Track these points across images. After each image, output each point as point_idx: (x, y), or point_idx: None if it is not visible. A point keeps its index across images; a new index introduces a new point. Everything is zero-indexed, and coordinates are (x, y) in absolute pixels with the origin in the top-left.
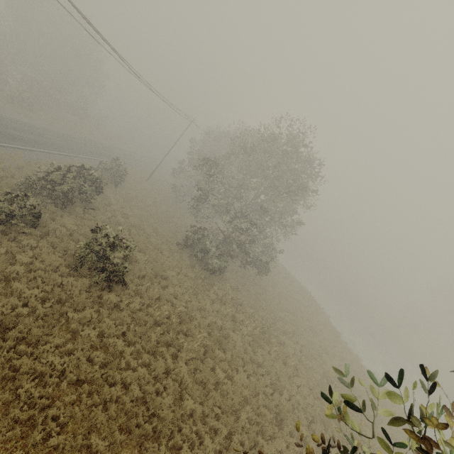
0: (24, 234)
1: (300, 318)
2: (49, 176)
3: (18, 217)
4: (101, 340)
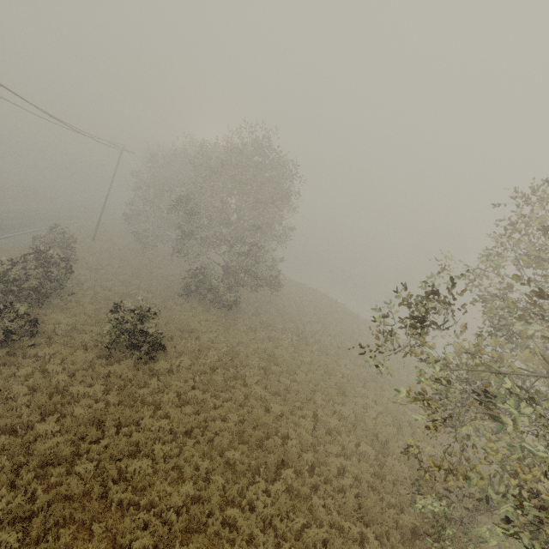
0: (32, 346)
1: (322, 316)
2: (10, 276)
3: (16, 332)
4: (179, 400)
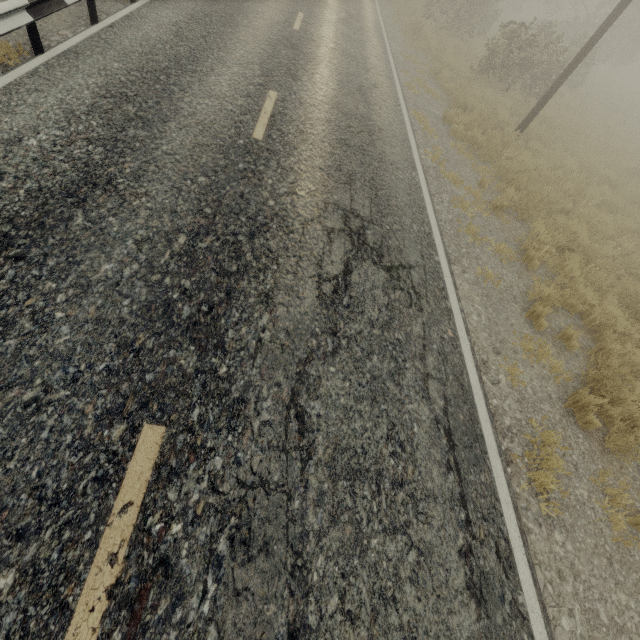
0: None
1: None
2: None
3: None
4: None
